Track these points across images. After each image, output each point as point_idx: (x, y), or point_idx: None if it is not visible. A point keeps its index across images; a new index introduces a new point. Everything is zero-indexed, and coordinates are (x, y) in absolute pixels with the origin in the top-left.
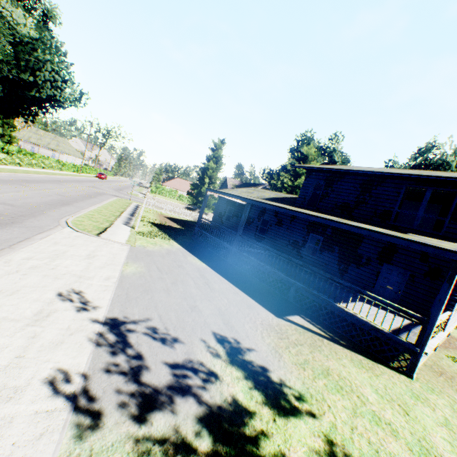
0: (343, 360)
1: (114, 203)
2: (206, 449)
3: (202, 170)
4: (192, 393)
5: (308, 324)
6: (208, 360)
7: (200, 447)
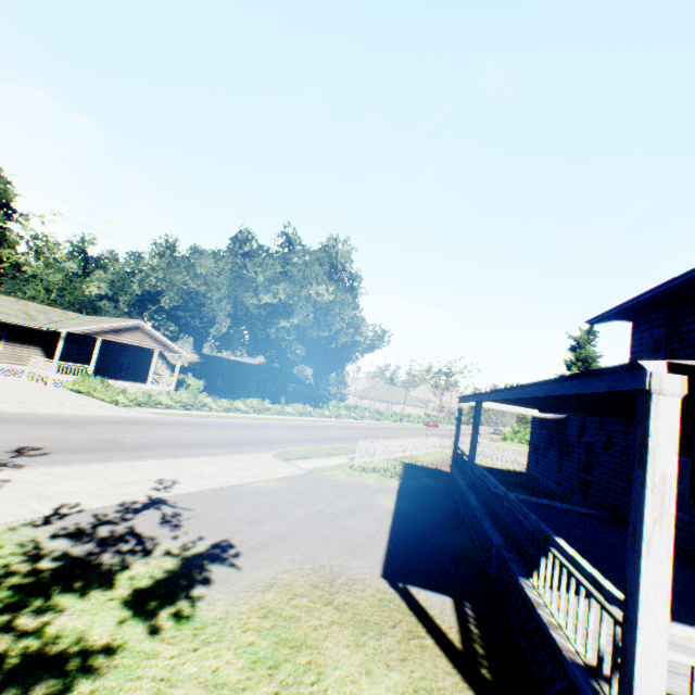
0: (394, 672)
1: None
2: (41, 566)
3: None
4: (107, 548)
5: (446, 613)
6: (169, 545)
7: (42, 563)
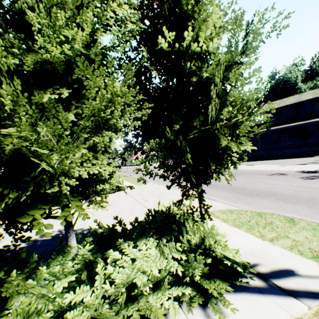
0: None
1: None
2: None
3: None
4: None
5: None
6: None
7: None
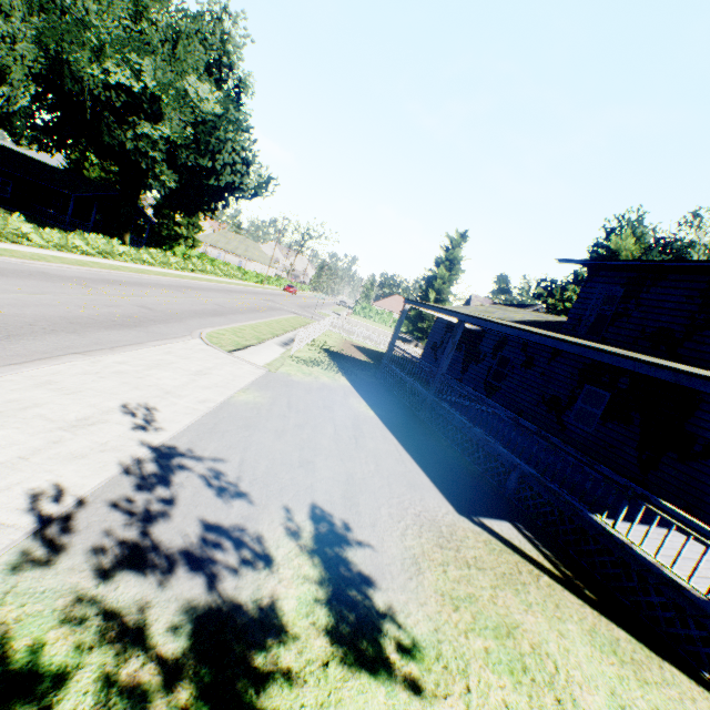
0: (568, 624)
1: (285, 320)
2: (168, 654)
3: (426, 280)
4: (210, 571)
5: (523, 542)
6: (274, 537)
7: (161, 647)
